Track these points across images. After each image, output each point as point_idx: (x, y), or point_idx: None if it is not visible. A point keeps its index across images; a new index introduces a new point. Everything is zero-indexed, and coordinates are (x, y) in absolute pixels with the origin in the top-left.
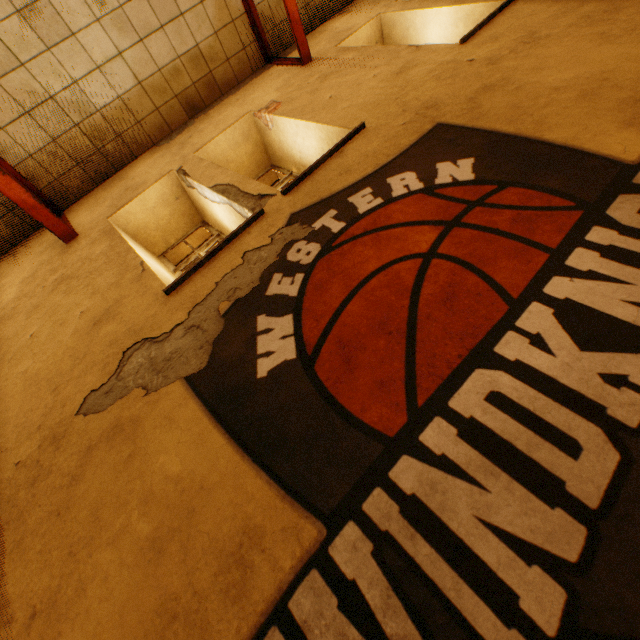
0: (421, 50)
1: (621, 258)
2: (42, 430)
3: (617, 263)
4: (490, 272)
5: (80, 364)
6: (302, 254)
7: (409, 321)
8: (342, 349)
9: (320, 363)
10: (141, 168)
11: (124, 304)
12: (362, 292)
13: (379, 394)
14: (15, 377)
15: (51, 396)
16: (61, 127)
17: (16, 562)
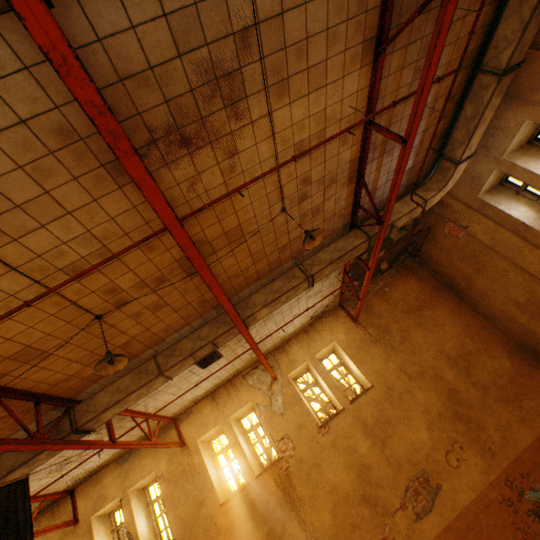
0: (212, 492)
1: None
2: None
3: None
4: None
5: None
6: None
7: None
8: None
9: None
10: (108, 479)
11: None
12: None
13: None
14: None
15: None
16: (80, 476)
17: None
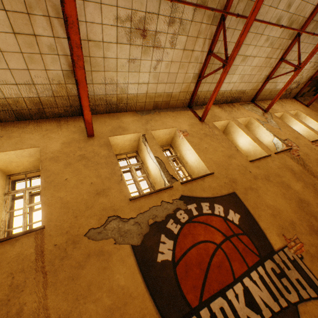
0: (238, 152)
1: (262, 281)
2: (68, 234)
3: (261, 282)
4: (232, 264)
5: (88, 210)
6: (181, 216)
7: (207, 267)
8: (186, 266)
9: (178, 267)
10: (127, 119)
11: (111, 192)
12: (196, 247)
13: (193, 290)
14: (56, 198)
15: (74, 219)
16: (111, 92)
17: (52, 292)
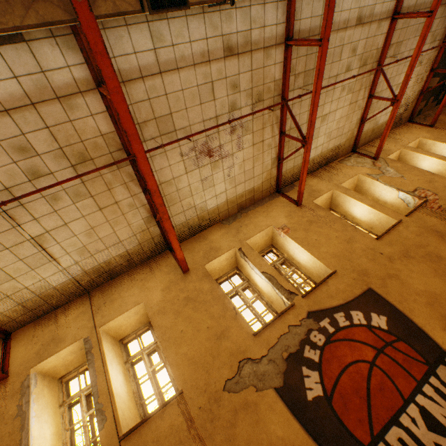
0: (357, 231)
1: (440, 394)
2: (207, 392)
3: (439, 396)
4: (396, 382)
5: (217, 360)
6: (317, 338)
7: (367, 394)
8: (342, 398)
9: (333, 401)
10: (216, 236)
11: (231, 331)
12: (346, 371)
13: (359, 424)
14: (181, 355)
15: (206, 374)
16: (191, 215)
17: None
